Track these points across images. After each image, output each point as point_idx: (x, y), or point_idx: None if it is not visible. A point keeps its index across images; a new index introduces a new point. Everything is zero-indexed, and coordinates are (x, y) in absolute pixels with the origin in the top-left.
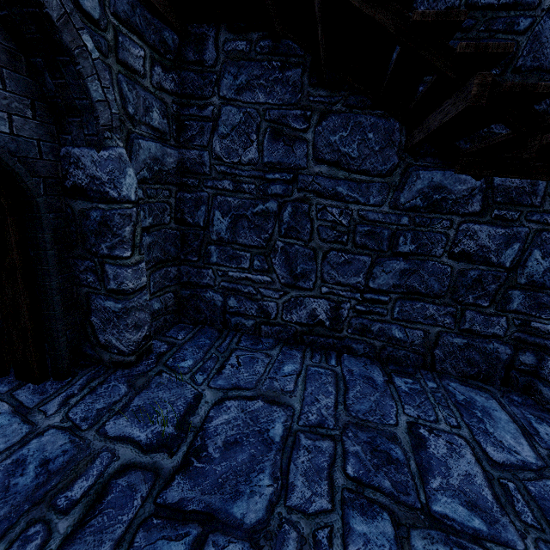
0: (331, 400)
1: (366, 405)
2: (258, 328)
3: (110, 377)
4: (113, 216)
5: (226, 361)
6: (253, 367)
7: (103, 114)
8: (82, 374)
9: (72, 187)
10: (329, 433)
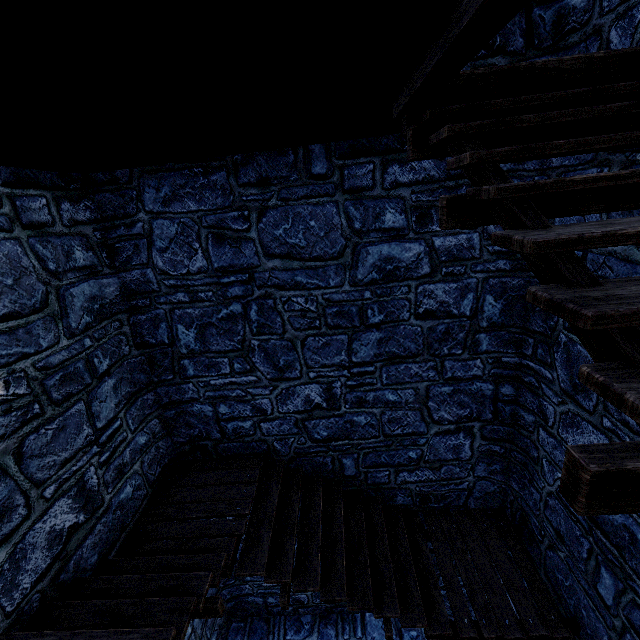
0: None
1: None
2: (296, 611)
3: None
4: None
5: None
6: None
7: None
8: None
9: None
10: None
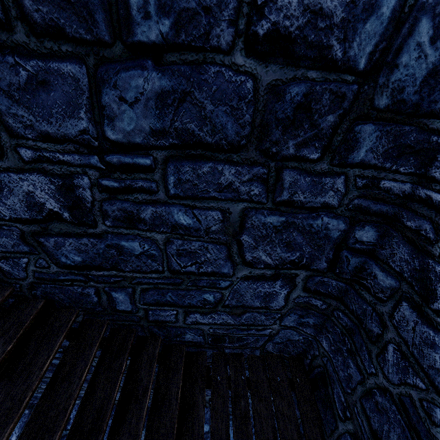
0: None
1: None
2: None
3: None
4: None
5: None
6: None
7: None
8: None
9: None
10: None
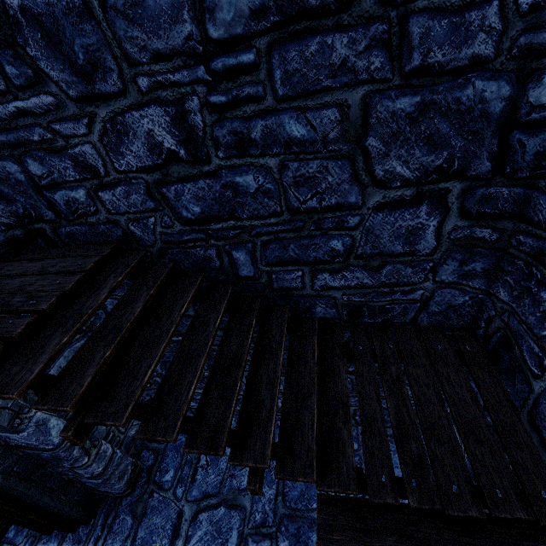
0: (273, 492)
1: (298, 489)
2: None
3: (119, 510)
4: (59, 454)
5: (198, 463)
6: (218, 465)
7: (3, 419)
8: (100, 512)
9: (17, 445)
10: (268, 532)
